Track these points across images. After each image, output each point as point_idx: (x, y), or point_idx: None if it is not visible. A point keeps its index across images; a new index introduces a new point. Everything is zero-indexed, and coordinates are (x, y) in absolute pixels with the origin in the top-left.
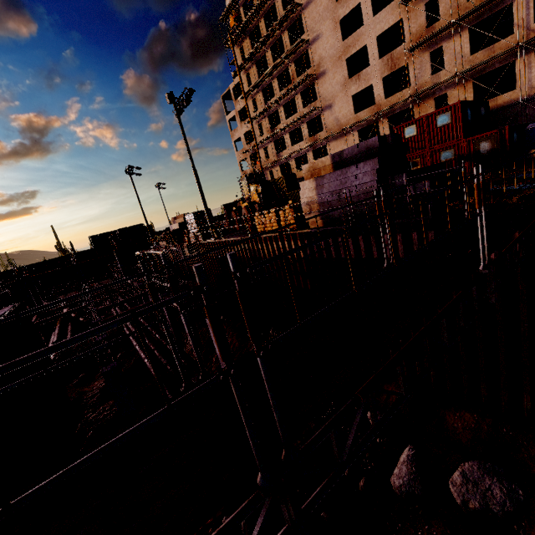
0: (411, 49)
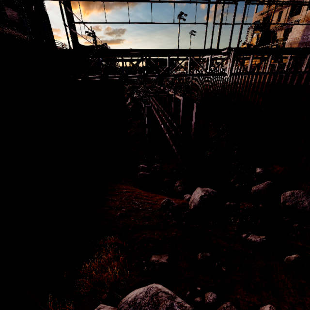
0: None
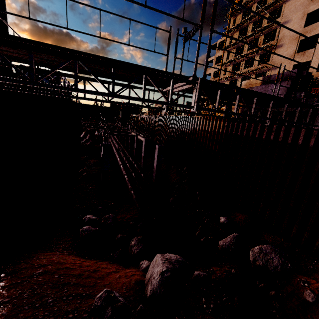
0: None
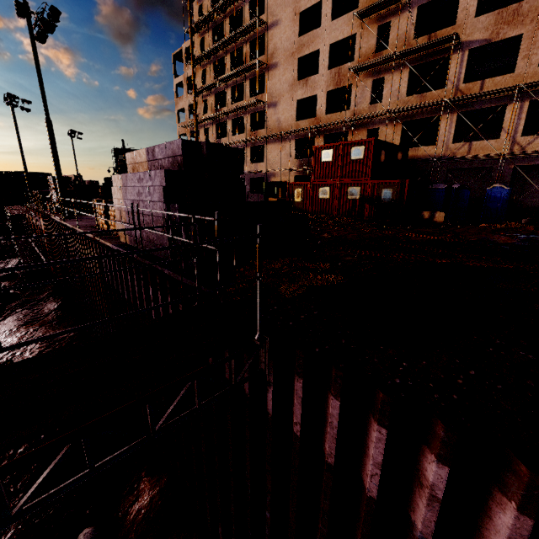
0: (356, 70)
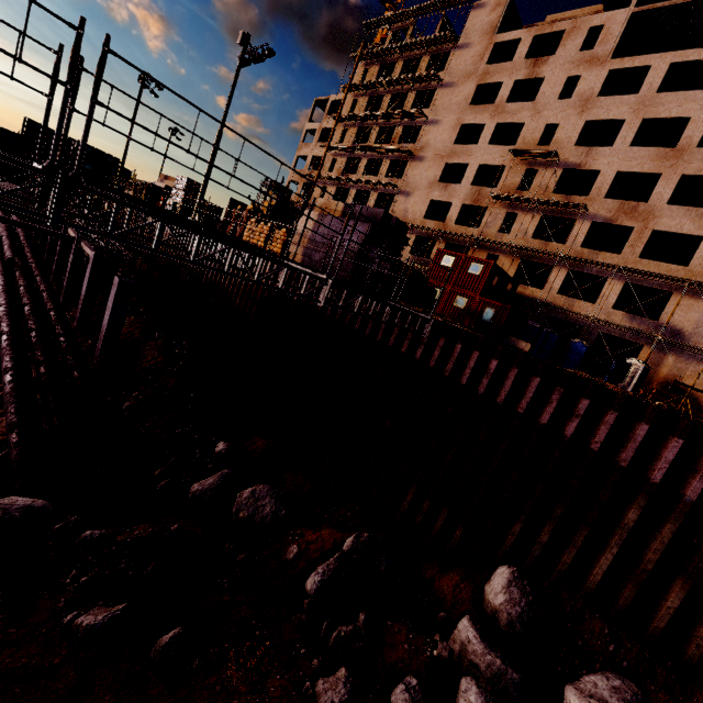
0: (496, 197)
